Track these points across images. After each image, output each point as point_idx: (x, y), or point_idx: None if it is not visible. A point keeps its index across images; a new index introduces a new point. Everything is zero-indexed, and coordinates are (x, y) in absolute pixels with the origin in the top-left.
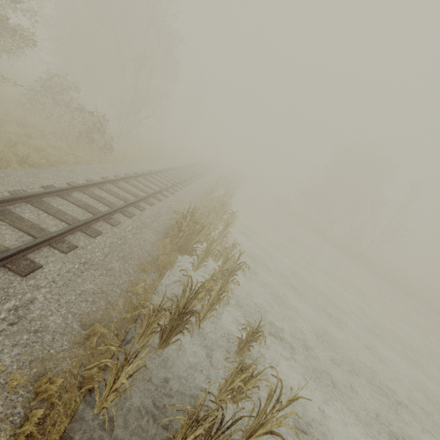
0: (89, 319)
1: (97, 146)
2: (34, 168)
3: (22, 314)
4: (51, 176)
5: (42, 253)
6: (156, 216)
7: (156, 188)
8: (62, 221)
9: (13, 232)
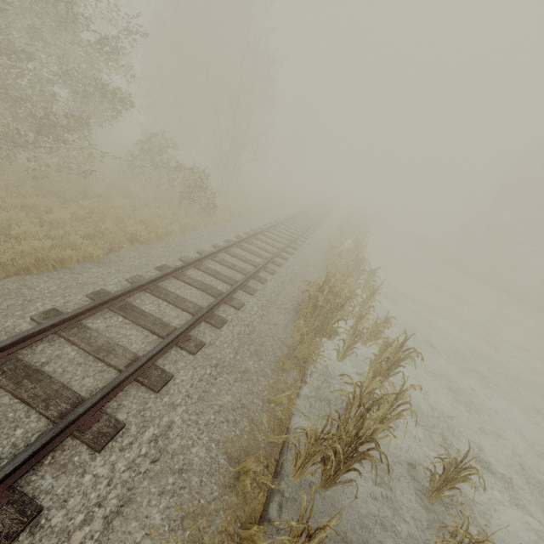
0: (235, 448)
1: (200, 207)
2: (144, 246)
3: (162, 446)
4: (162, 252)
5: (171, 357)
6: (280, 288)
7: (272, 249)
8: (183, 310)
9: (137, 331)
